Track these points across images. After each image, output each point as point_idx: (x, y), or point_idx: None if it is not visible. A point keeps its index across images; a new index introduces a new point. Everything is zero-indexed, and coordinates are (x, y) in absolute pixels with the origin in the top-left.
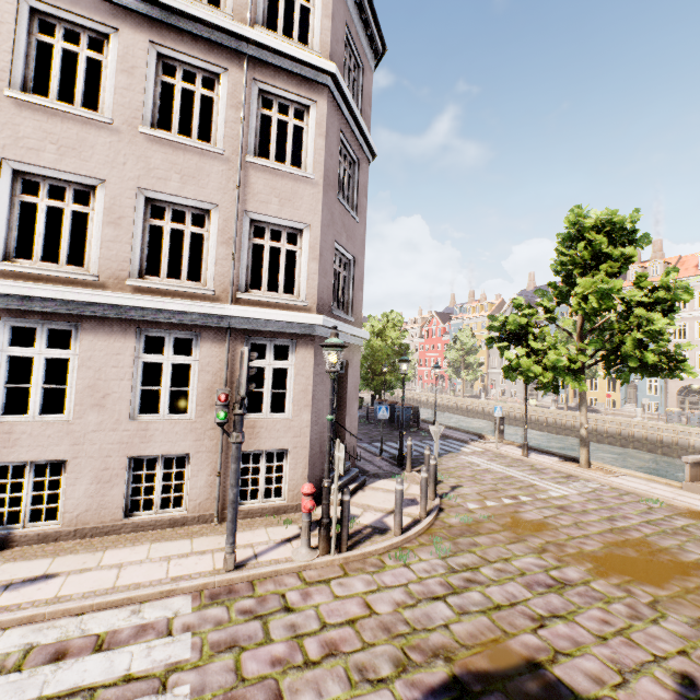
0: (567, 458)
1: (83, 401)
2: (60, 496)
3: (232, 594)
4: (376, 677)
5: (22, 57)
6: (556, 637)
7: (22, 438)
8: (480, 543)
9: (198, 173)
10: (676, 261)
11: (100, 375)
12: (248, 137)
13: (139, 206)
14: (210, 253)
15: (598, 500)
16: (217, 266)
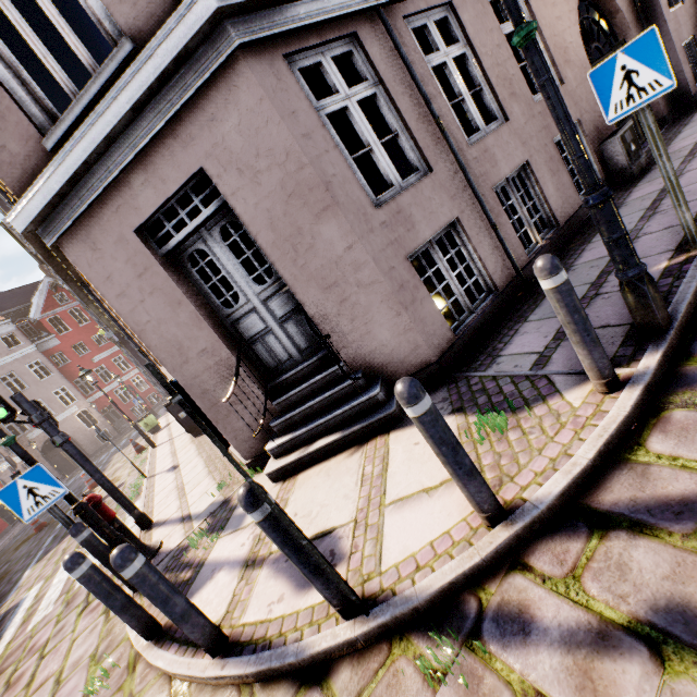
0: None
1: None
2: None
3: None
4: None
5: None
6: None
7: None
8: None
9: None
10: None
11: None
12: None
13: None
14: None
15: None
16: None
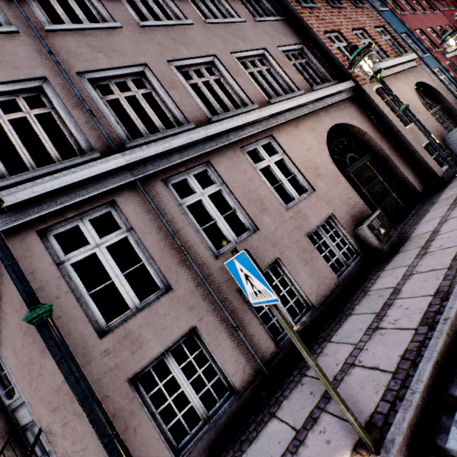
0: None
1: None
2: None
3: None
4: None
5: None
6: None
7: None
8: None
9: None
10: None
11: None
12: None
13: None
14: None
15: None
16: None
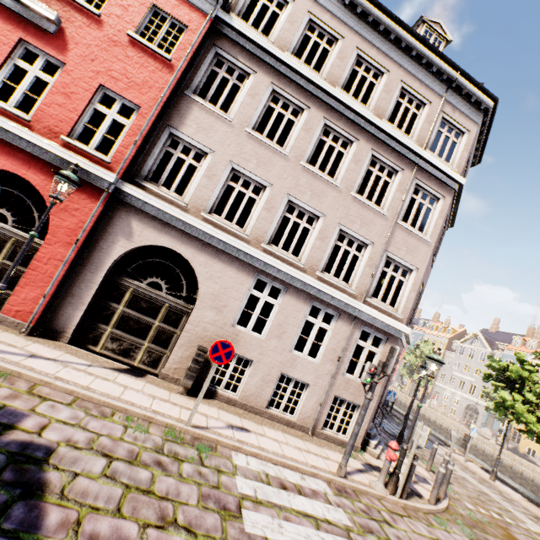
0: (529, 499)
1: (273, 331)
2: (242, 379)
3: (348, 494)
4: None
5: (312, 146)
6: None
7: (241, 340)
8: None
9: (370, 223)
10: None
11: (285, 320)
12: (401, 208)
13: (335, 232)
14: (360, 269)
15: None
16: (361, 278)
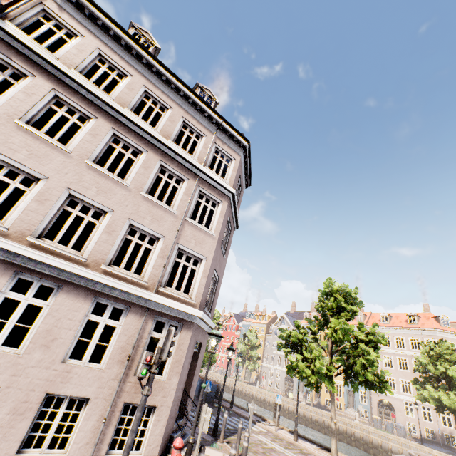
0: (321, 447)
1: (37, 341)
2: None
3: None
4: None
5: (100, 149)
6: None
7: None
8: None
9: (161, 219)
10: (369, 315)
11: (57, 323)
12: (189, 208)
13: (125, 227)
14: (152, 260)
15: None
16: (153, 268)
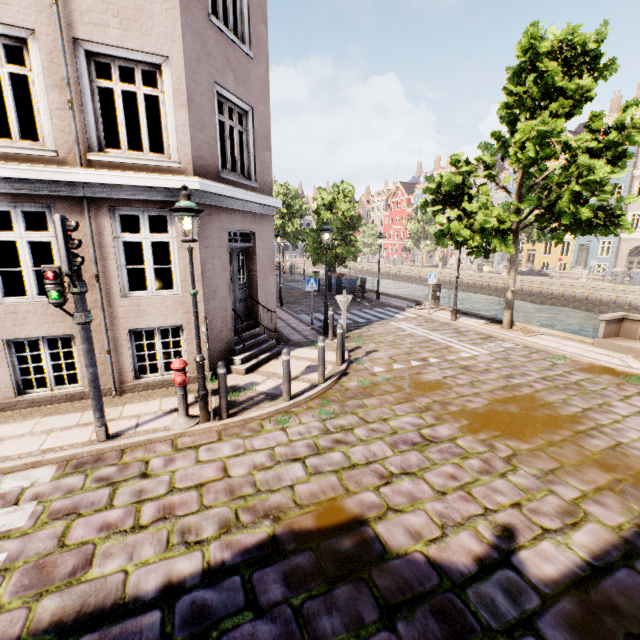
0: (493, 321)
1: None
2: None
3: (98, 463)
4: (196, 539)
5: None
6: (396, 493)
7: None
8: (368, 404)
9: None
10: None
11: None
12: None
13: None
14: (41, 101)
15: (506, 359)
16: (53, 119)
